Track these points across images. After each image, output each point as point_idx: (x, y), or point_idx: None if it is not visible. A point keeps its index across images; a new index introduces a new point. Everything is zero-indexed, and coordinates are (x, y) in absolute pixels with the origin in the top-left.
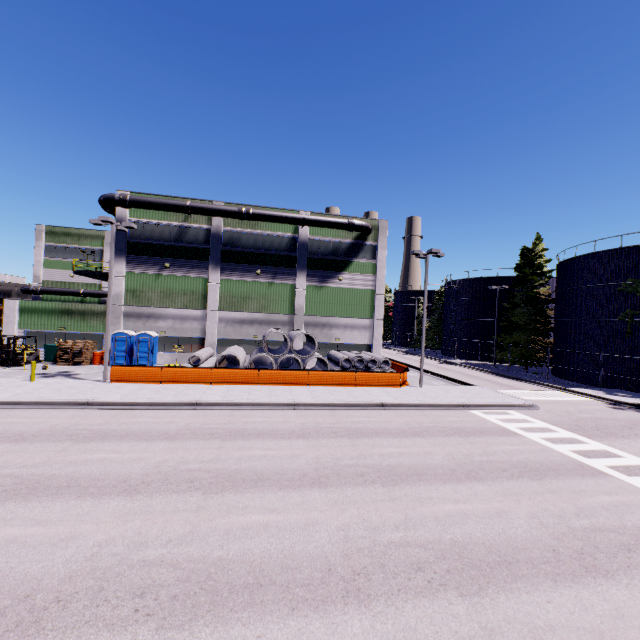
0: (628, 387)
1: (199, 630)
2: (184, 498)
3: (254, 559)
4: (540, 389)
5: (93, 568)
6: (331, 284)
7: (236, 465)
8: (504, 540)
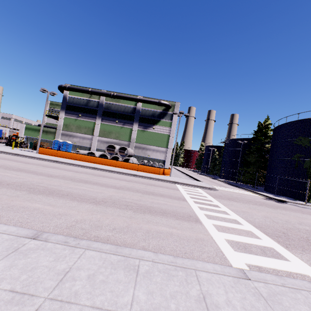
0: (292, 196)
1: None
2: None
3: None
4: (240, 190)
5: None
6: (149, 130)
7: (32, 169)
8: (81, 194)
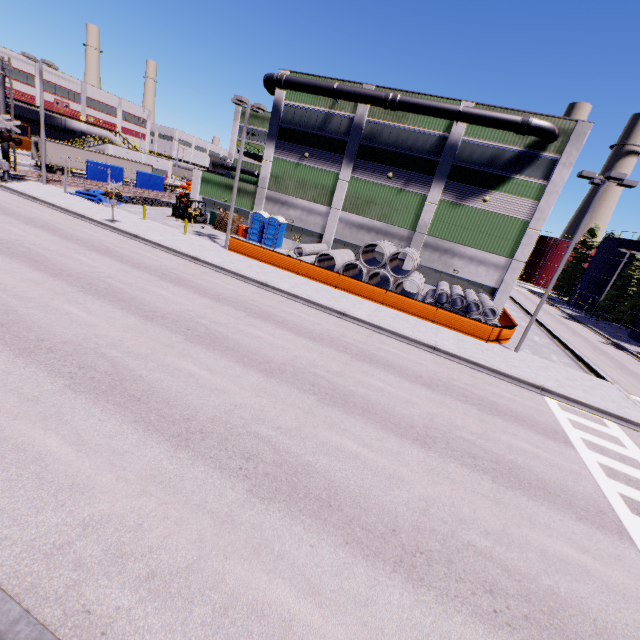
0: None
1: (81, 398)
2: (170, 336)
3: (156, 387)
4: None
5: (80, 344)
6: (471, 204)
7: (231, 334)
8: (356, 492)
